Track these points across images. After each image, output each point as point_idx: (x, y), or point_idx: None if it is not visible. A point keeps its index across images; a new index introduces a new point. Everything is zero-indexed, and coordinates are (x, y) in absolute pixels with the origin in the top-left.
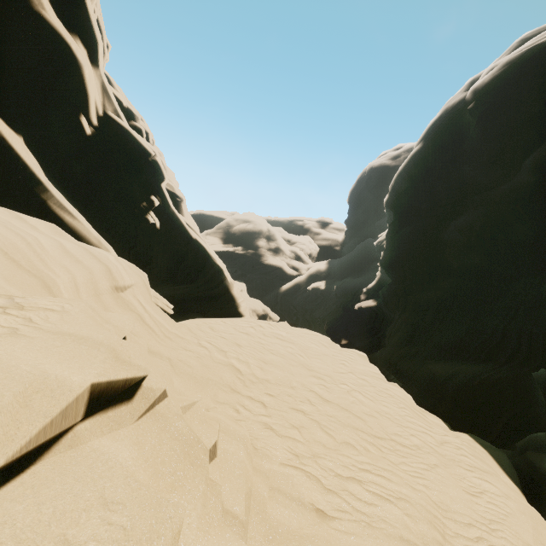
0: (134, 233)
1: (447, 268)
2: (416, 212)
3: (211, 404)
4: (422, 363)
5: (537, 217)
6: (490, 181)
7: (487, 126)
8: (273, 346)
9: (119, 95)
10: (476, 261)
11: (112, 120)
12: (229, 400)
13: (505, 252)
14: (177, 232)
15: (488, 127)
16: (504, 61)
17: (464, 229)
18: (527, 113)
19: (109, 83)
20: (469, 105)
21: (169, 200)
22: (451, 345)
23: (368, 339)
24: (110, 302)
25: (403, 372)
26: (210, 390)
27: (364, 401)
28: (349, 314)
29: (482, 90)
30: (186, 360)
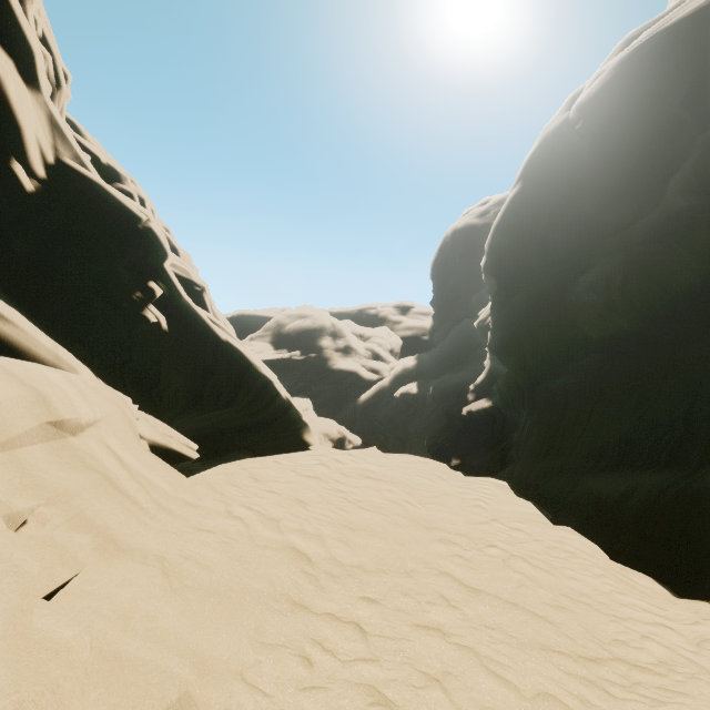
0: (126, 340)
1: (583, 341)
2: (527, 273)
3: (248, 656)
4: (575, 479)
5: (701, 253)
6: (621, 218)
7: (607, 147)
8: (361, 494)
9: (95, 149)
10: (623, 326)
11: (71, 171)
12: (289, 634)
13: (663, 308)
14: (197, 333)
15: (608, 148)
16: (614, 63)
17: (599, 286)
18: (658, 121)
19: (77, 132)
20: (576, 126)
21: (179, 286)
22: (613, 449)
23: (488, 454)
24: (40, 459)
25: (549, 496)
26: (247, 617)
27: (537, 576)
28: (455, 422)
29: (590, 104)
30: (199, 554)
